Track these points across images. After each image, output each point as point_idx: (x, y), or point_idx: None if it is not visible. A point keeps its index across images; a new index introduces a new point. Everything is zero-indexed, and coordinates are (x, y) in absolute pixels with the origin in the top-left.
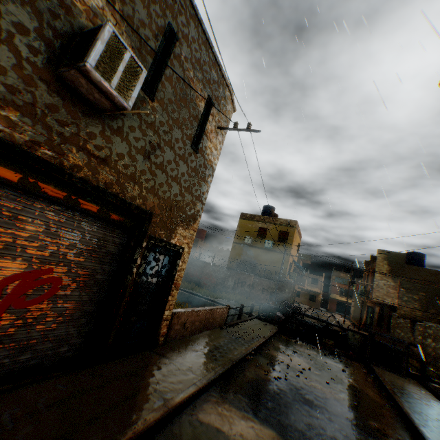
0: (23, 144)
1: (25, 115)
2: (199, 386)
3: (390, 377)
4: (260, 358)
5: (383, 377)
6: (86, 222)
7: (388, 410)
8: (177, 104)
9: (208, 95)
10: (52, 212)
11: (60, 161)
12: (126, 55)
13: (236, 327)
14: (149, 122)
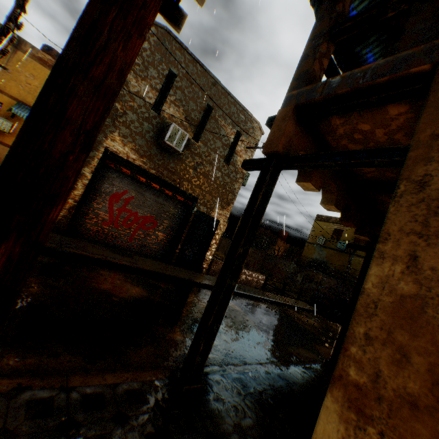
0: (146, 169)
1: (147, 159)
2: (211, 285)
3: None
4: (273, 306)
5: None
6: (167, 199)
7: None
8: (214, 140)
9: (237, 130)
10: (155, 194)
11: (157, 174)
12: (179, 131)
13: (272, 294)
14: (196, 153)
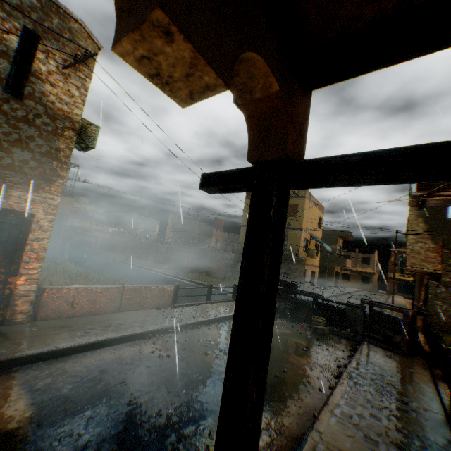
0: None
1: None
2: None
3: (374, 356)
4: (177, 337)
5: (359, 356)
6: None
7: (313, 394)
8: None
9: (24, 26)
10: None
11: None
12: None
13: (189, 308)
14: None
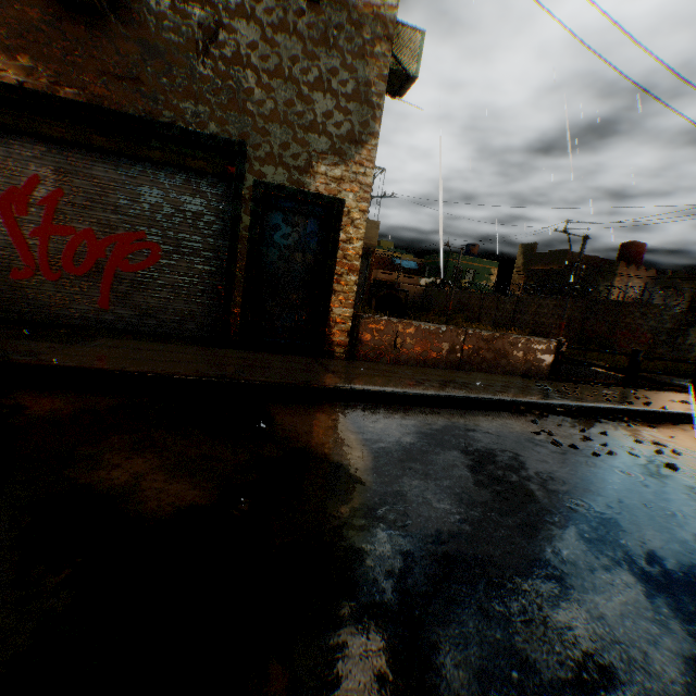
0: (46, 91)
1: (37, 60)
2: (307, 384)
3: None
4: (577, 423)
5: None
6: (165, 176)
7: None
8: None
9: None
10: (121, 169)
11: (88, 99)
12: None
13: (587, 386)
14: None
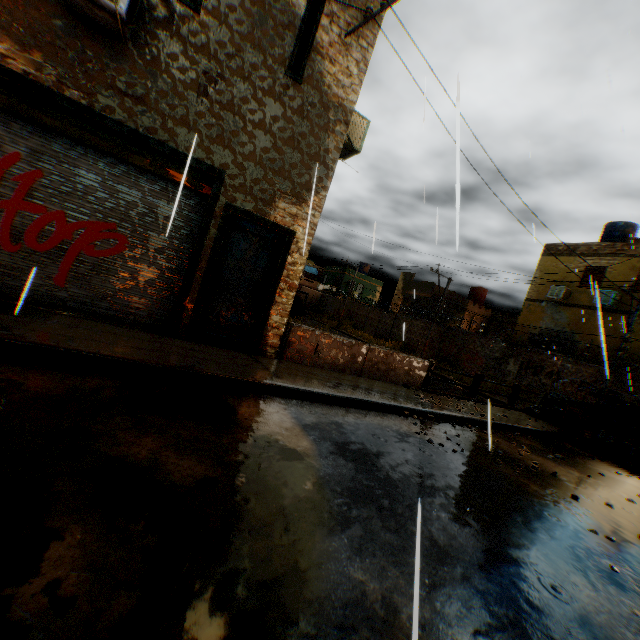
0: (52, 86)
1: (49, 58)
2: (255, 380)
3: None
4: (441, 427)
5: None
6: (145, 180)
7: None
8: (246, 12)
9: None
10: (106, 165)
11: (91, 103)
12: None
13: (446, 398)
14: (199, 45)
